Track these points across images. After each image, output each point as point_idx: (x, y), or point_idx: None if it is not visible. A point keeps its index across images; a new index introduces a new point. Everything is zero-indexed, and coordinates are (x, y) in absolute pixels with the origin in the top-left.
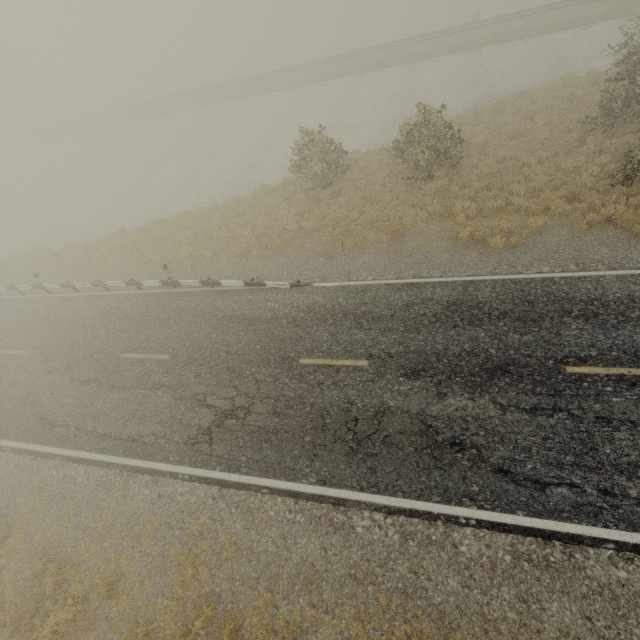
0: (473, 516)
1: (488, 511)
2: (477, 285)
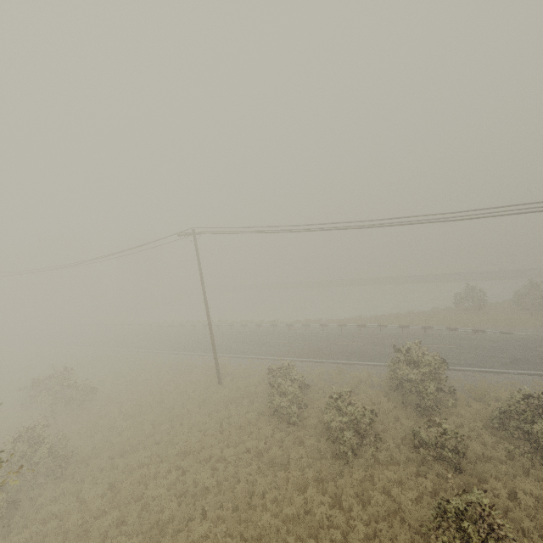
0: None
1: None
2: None
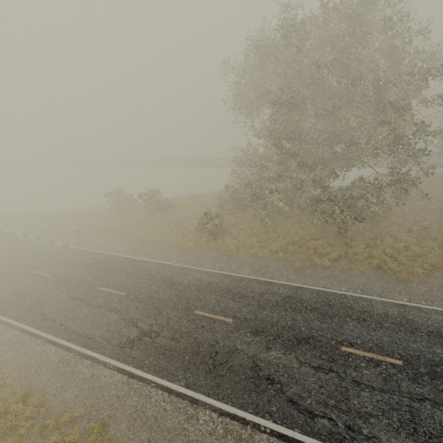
0: (19, 326)
1: (25, 325)
2: (115, 257)
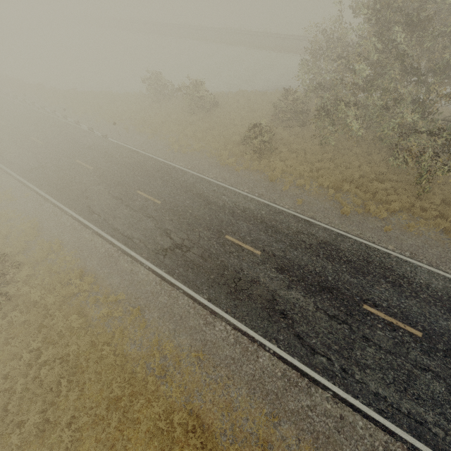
0: (71, 213)
1: (75, 213)
2: (153, 160)
